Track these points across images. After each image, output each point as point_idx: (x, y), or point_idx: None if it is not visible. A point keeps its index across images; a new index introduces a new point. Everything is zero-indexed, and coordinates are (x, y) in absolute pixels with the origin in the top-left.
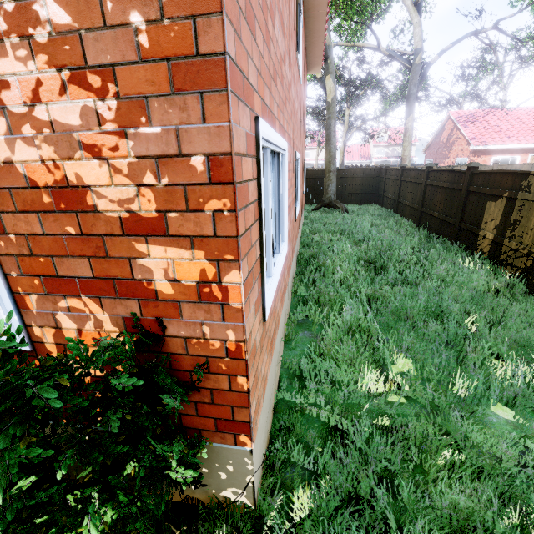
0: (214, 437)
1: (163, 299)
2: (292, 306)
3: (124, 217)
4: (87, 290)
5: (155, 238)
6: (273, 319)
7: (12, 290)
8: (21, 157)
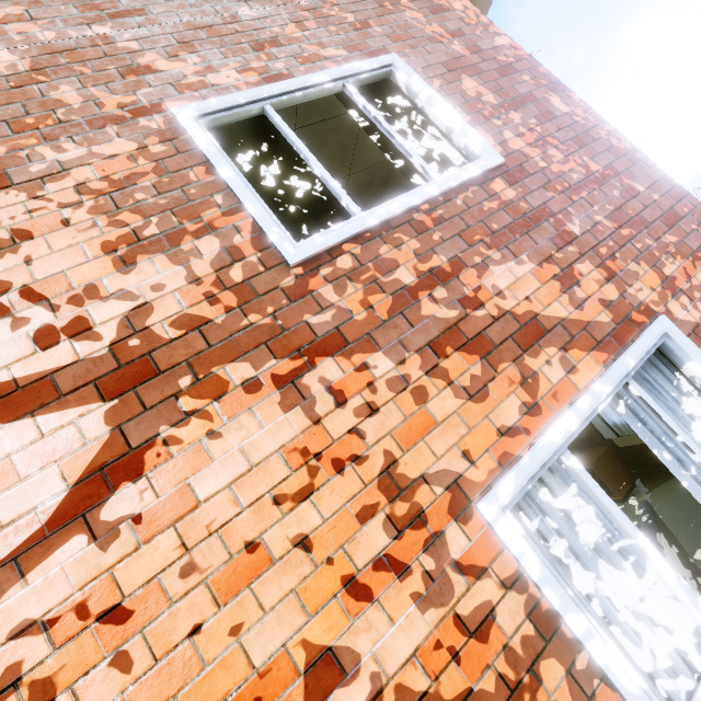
0: None
1: None
2: None
3: None
4: None
5: None
6: None
7: None
8: None
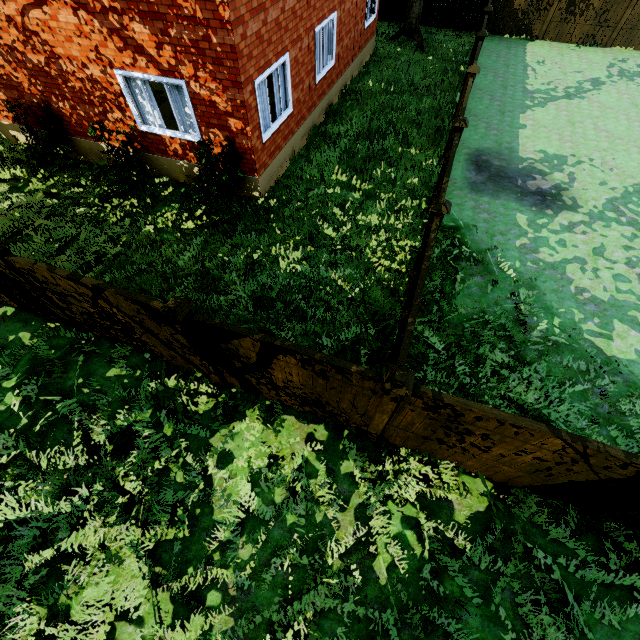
0: (249, 174)
1: (234, 133)
2: (306, 145)
3: (225, 111)
4: (217, 128)
5: (231, 117)
6: (273, 145)
7: (198, 125)
8: (202, 93)
